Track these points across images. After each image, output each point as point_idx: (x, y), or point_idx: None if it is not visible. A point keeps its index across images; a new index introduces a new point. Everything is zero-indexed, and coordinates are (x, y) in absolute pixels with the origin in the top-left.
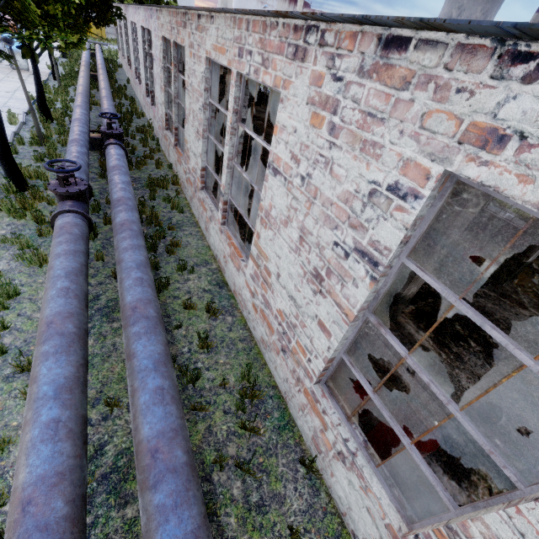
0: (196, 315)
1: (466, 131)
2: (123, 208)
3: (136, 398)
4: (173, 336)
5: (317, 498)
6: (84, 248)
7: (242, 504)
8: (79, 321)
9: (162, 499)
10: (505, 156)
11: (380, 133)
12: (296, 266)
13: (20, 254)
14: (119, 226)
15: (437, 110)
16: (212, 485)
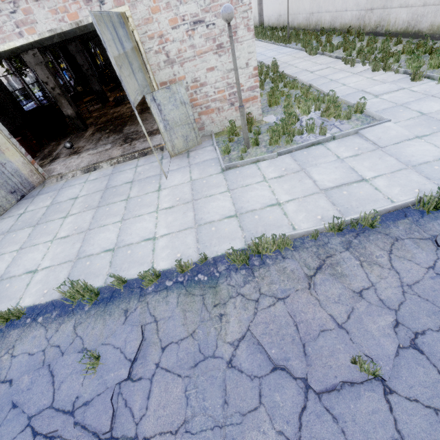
0: None
1: None
2: None
3: None
4: None
5: None
6: None
7: None
8: None
9: None
10: None
11: None
12: None
13: None
14: None
15: None
16: None
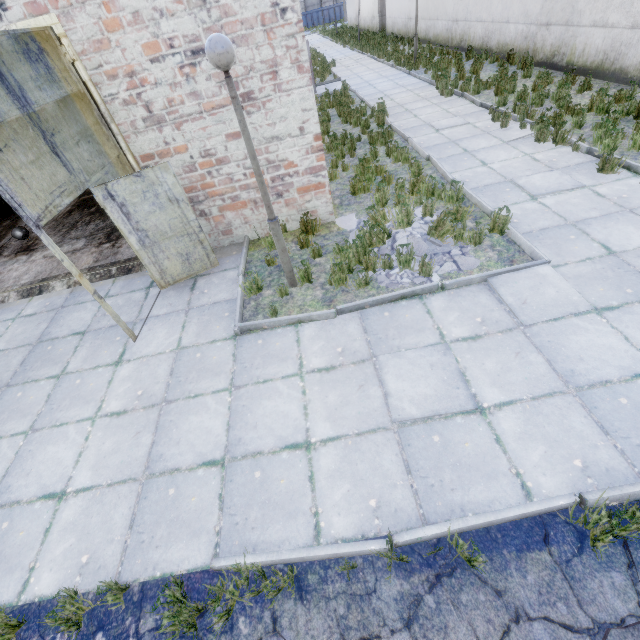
0: None
1: None
2: None
3: None
4: None
5: None
6: None
7: None
8: None
9: None
10: None
11: None
12: None
13: None
14: None
15: None
16: None
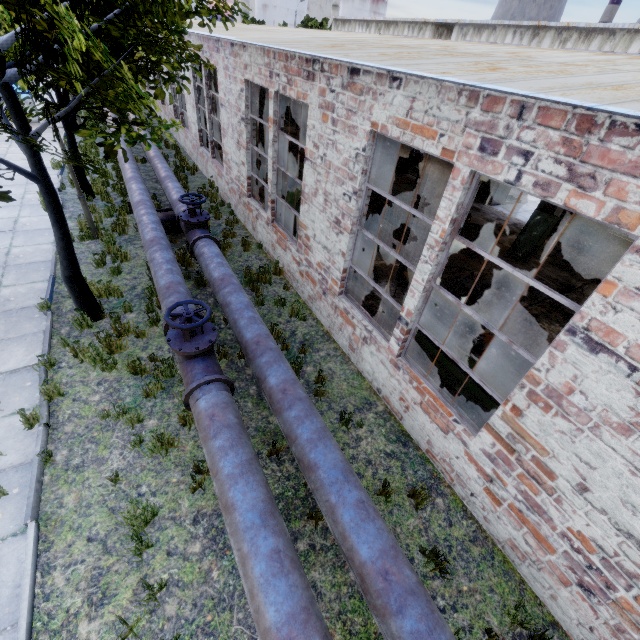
0: (396, 503)
1: None
2: (270, 358)
3: None
4: None
5: None
6: (252, 447)
7: None
8: (318, 618)
9: None
10: None
11: None
12: None
13: (136, 440)
14: (280, 395)
15: None
16: None
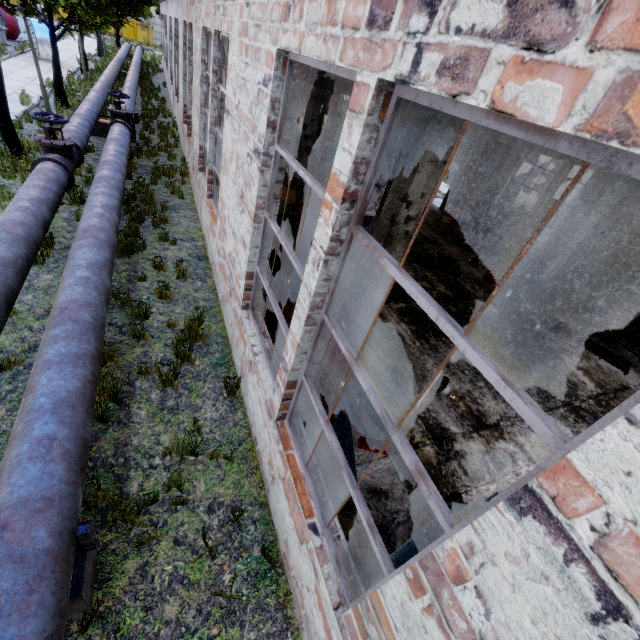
0: (165, 275)
1: (281, 13)
2: (107, 167)
3: (63, 282)
4: (136, 286)
5: (232, 414)
6: (56, 190)
7: (156, 404)
8: (31, 231)
9: (58, 333)
10: (290, 21)
11: (260, 39)
12: (235, 197)
13: (0, 203)
14: (97, 179)
15: (274, 4)
16: (133, 388)
